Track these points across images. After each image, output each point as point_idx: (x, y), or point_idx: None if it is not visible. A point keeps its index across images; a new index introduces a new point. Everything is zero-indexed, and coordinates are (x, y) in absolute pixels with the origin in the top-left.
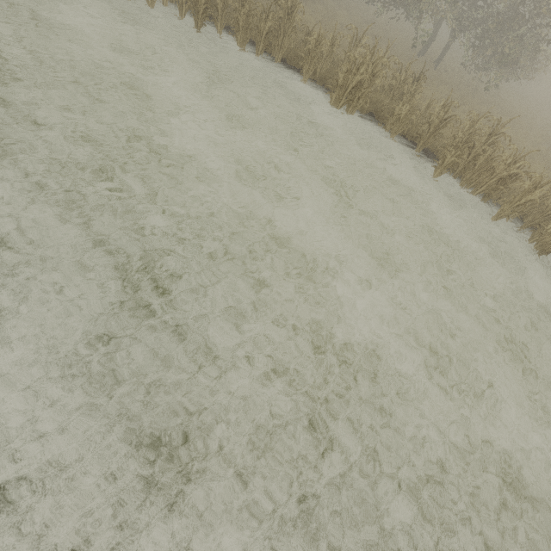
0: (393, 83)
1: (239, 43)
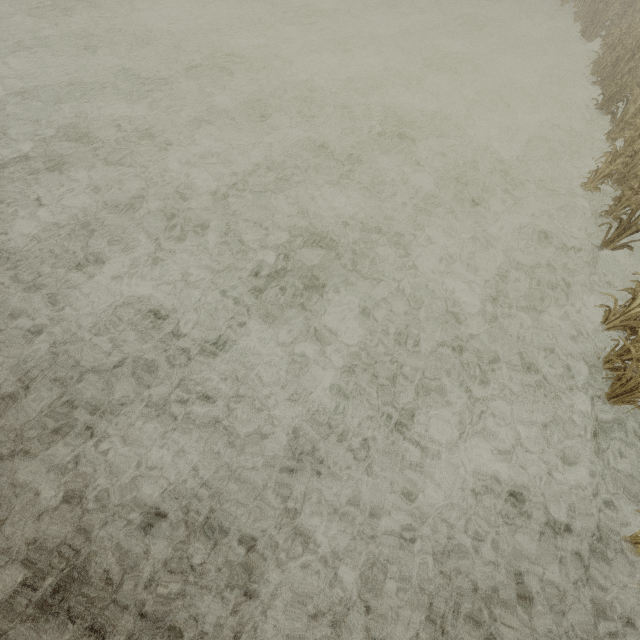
0: None
1: None
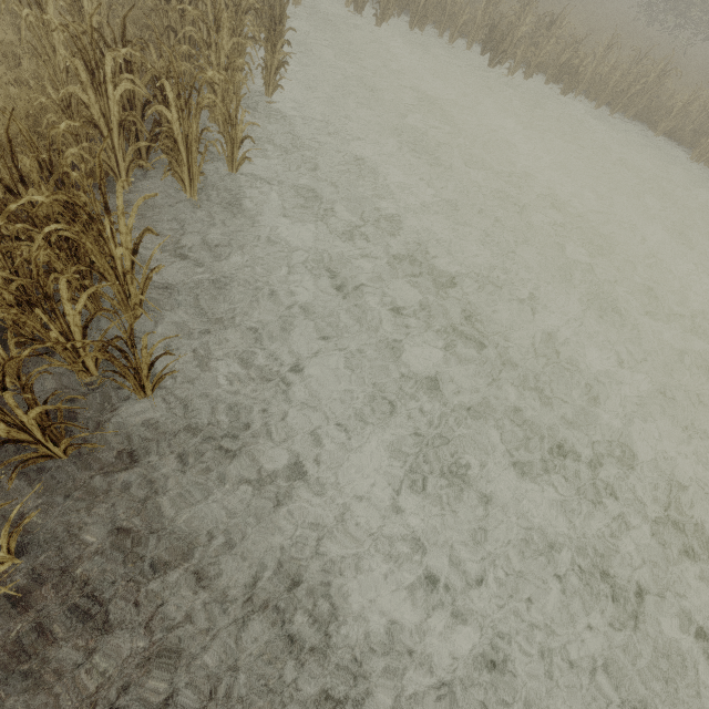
0: None
1: (597, 105)
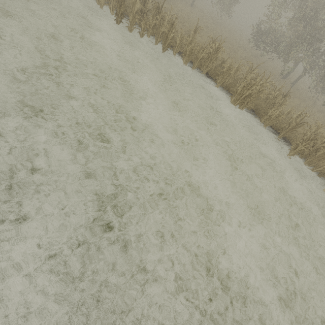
0: (269, 96)
1: (184, 61)
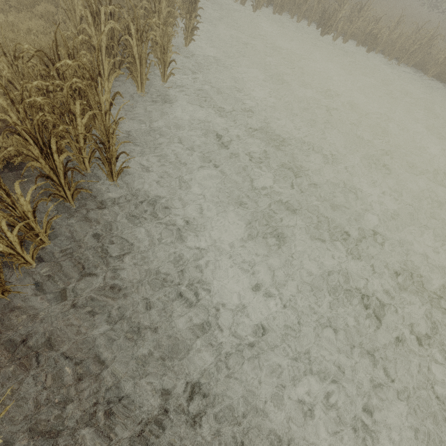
0: None
1: (389, 58)
